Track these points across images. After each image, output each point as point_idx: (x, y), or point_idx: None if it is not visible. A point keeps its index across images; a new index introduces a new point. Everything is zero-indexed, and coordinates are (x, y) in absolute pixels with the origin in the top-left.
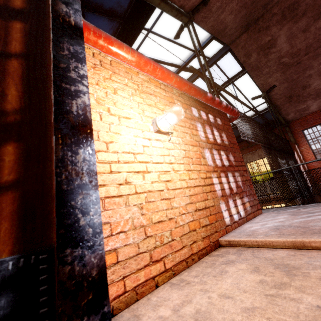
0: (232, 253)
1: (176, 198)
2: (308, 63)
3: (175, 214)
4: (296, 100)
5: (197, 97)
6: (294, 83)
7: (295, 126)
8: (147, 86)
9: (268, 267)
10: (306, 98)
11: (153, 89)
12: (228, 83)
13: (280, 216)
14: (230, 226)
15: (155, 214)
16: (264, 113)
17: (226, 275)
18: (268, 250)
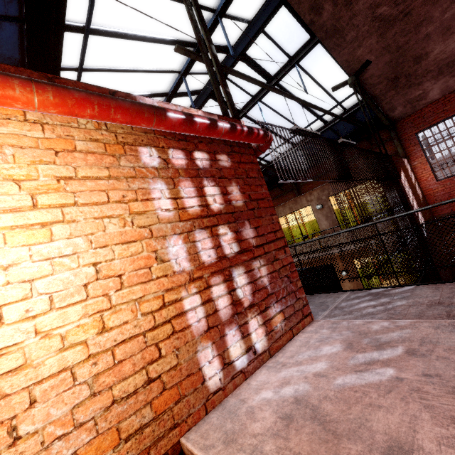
0: None
1: (39, 405)
2: (423, 13)
3: (26, 452)
4: (406, 84)
5: (143, 126)
6: (401, 52)
7: (404, 127)
8: None
9: None
10: (422, 77)
11: None
12: (290, 65)
13: (328, 345)
14: (223, 389)
15: None
16: (355, 111)
17: None
18: None
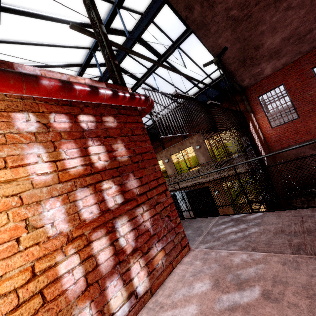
0: None
1: None
2: (259, 17)
3: None
4: (250, 64)
5: (11, 92)
6: (246, 42)
7: (250, 92)
8: None
9: None
10: (260, 60)
11: None
12: (174, 48)
13: (199, 281)
14: None
15: None
16: (219, 81)
17: None
18: None
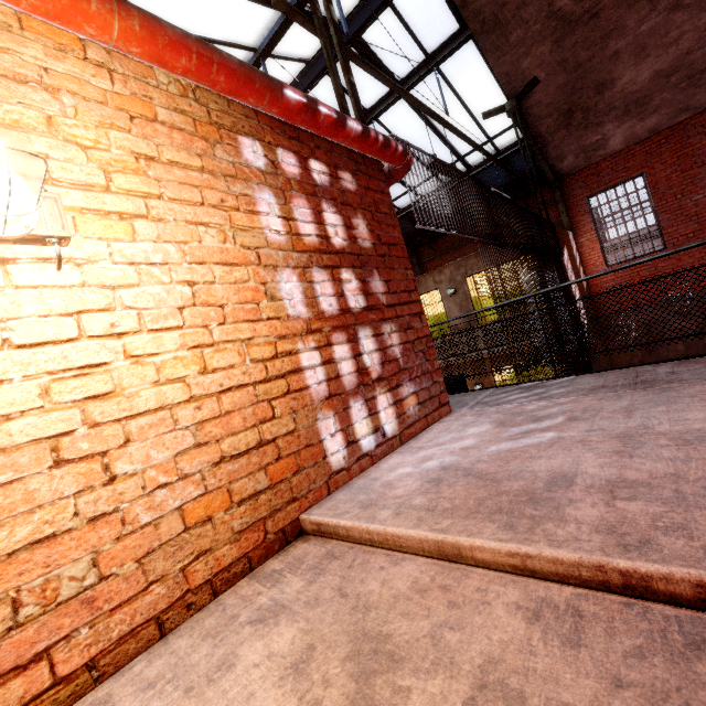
0: (306, 568)
1: (135, 444)
2: (615, 19)
3: (125, 495)
4: (582, 122)
5: (250, 102)
6: (581, 73)
7: (574, 187)
8: (0, 46)
9: (337, 647)
10: (603, 116)
11: (42, 59)
12: (427, 69)
13: (474, 427)
14: (347, 470)
15: (19, 522)
16: (511, 155)
17: (217, 687)
18: (386, 560)
